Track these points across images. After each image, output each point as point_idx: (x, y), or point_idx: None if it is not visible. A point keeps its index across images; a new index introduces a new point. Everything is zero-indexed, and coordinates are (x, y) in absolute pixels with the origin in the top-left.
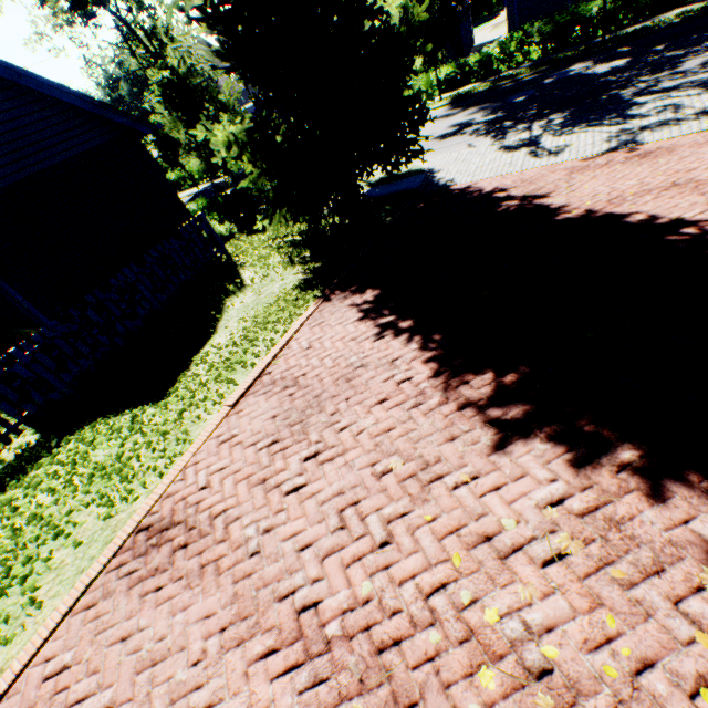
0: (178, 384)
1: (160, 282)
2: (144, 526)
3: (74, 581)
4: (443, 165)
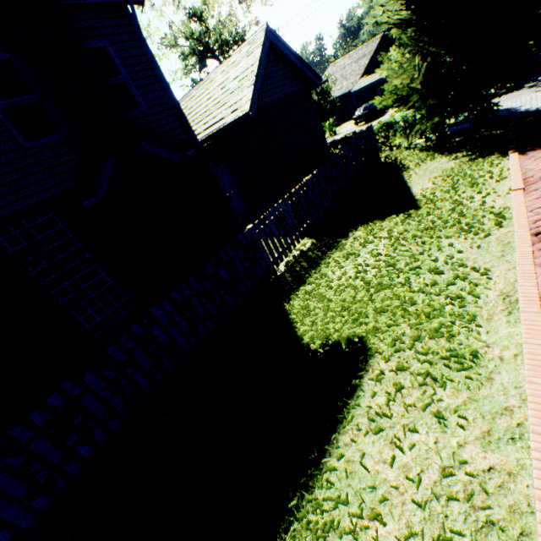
0: (420, 203)
1: (355, 162)
2: (536, 232)
3: (502, 260)
4: (519, 104)
